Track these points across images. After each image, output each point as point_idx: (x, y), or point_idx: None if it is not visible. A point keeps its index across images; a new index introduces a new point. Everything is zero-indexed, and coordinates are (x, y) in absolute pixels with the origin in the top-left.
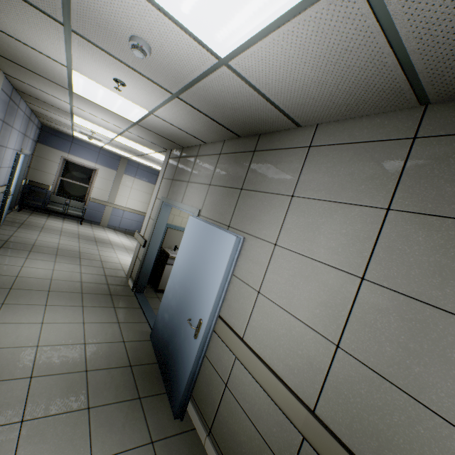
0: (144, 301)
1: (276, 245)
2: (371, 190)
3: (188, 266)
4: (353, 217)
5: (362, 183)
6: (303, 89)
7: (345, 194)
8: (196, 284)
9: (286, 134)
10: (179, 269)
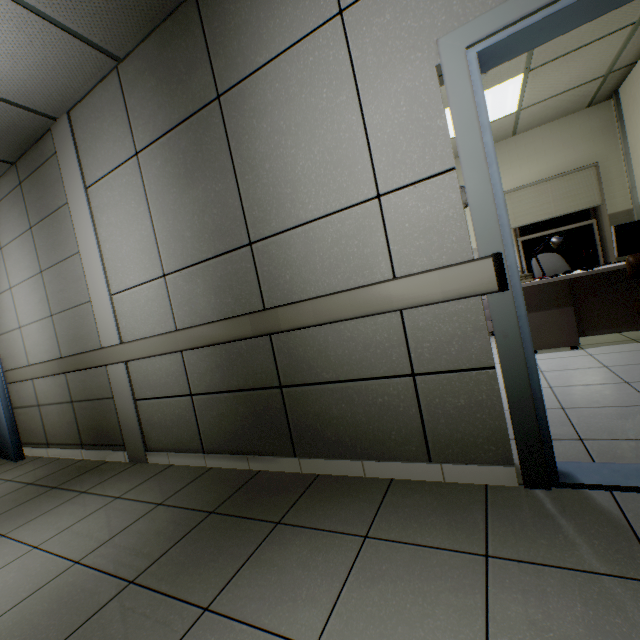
0: None
1: (11, 288)
2: (23, 222)
3: None
4: (26, 241)
5: (19, 219)
6: None
7: (18, 230)
8: None
9: None
10: None
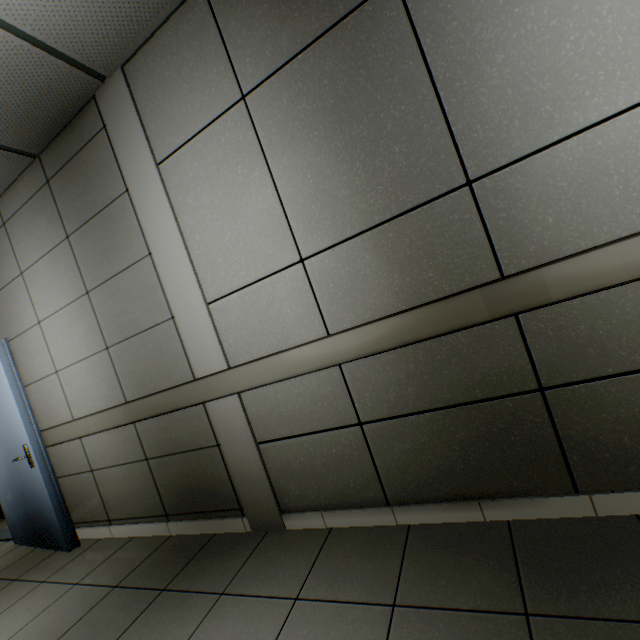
0: None
1: (40, 323)
2: (55, 231)
3: None
4: (60, 257)
5: (48, 230)
6: None
7: (46, 244)
8: (4, 426)
9: None
10: None
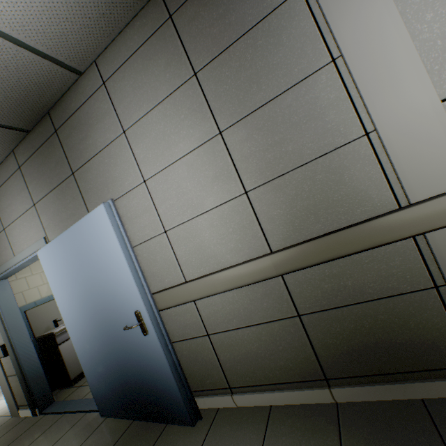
0: (63, 405)
1: (146, 181)
2: (175, 73)
3: (80, 293)
4: (180, 101)
5: (165, 73)
6: (48, 8)
7: (161, 91)
8: (103, 294)
9: (74, 92)
10: (73, 311)
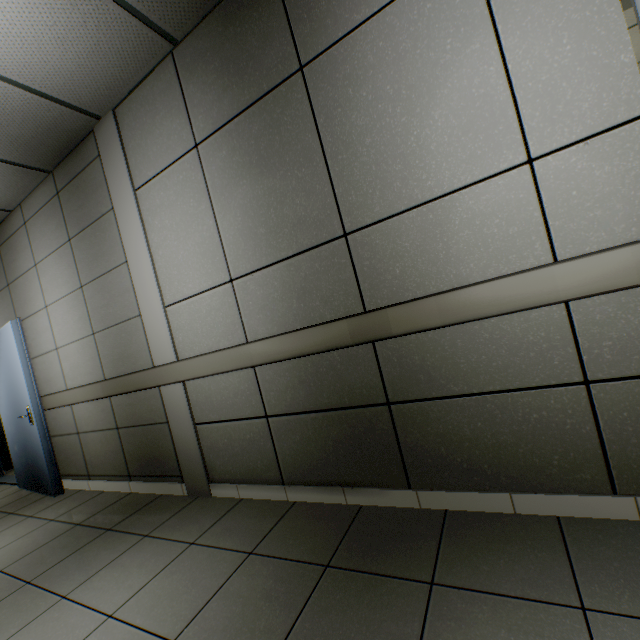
0: (7, 478)
1: (47, 307)
2: (61, 234)
3: (5, 384)
4: (63, 255)
5: (56, 232)
6: None
7: (54, 244)
8: (15, 388)
9: (9, 221)
10: (2, 397)
